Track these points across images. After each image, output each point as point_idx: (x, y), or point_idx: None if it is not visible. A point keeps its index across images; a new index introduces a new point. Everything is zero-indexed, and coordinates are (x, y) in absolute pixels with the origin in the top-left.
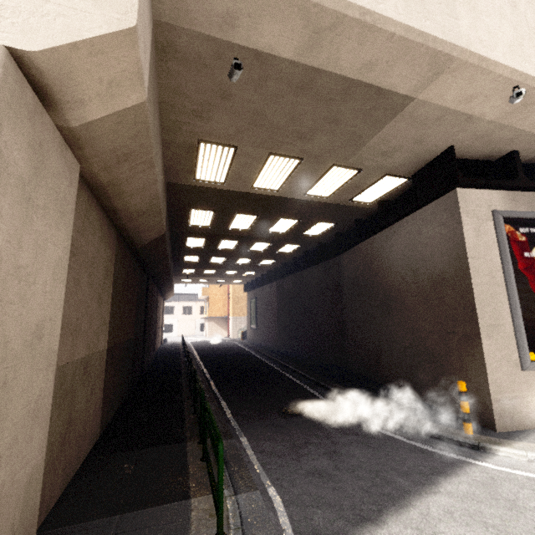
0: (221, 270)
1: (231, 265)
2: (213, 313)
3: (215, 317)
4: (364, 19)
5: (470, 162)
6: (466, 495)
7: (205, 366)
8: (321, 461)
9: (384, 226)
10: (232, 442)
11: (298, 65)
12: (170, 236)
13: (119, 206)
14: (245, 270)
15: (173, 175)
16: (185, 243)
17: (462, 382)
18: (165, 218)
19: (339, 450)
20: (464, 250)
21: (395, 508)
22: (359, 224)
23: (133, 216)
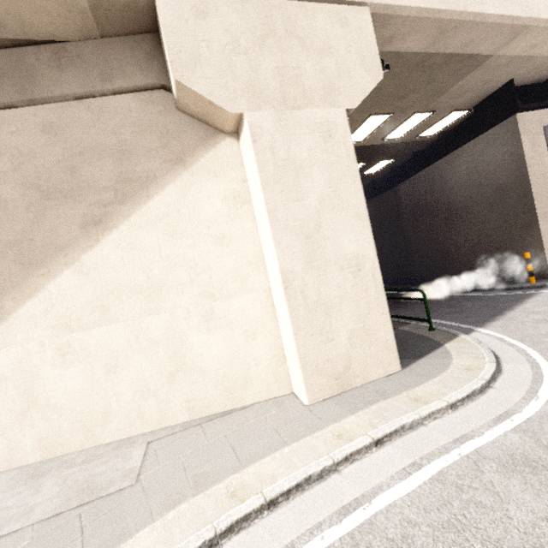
0: None
1: None
2: None
3: None
4: (475, 20)
5: (523, 88)
6: (543, 300)
7: None
8: (449, 310)
9: (446, 154)
10: None
11: (421, 54)
12: None
13: None
14: None
15: None
16: None
17: (527, 253)
18: None
19: (455, 305)
20: (523, 162)
21: (507, 311)
22: (416, 156)
23: None
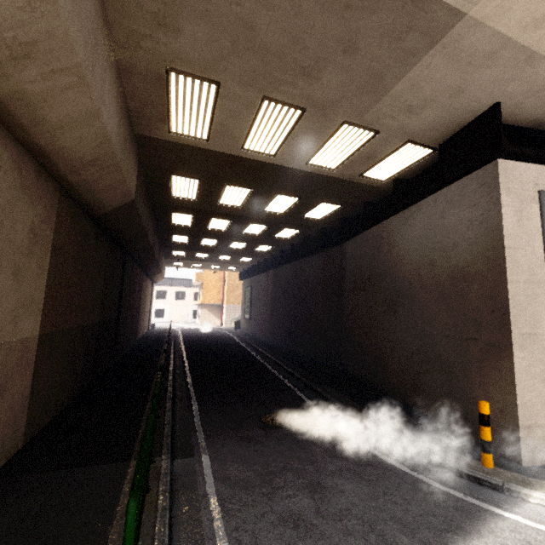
0: (215, 254)
1: (225, 249)
2: (206, 300)
3: (208, 304)
4: None
5: (515, 129)
6: None
7: (187, 357)
8: (299, 500)
9: (398, 208)
10: (191, 462)
11: None
12: (151, 209)
13: (45, 144)
14: (240, 256)
15: (142, 123)
16: (171, 219)
17: (485, 402)
18: (133, 180)
19: (325, 483)
20: (500, 238)
21: None
22: (368, 207)
23: (75, 164)
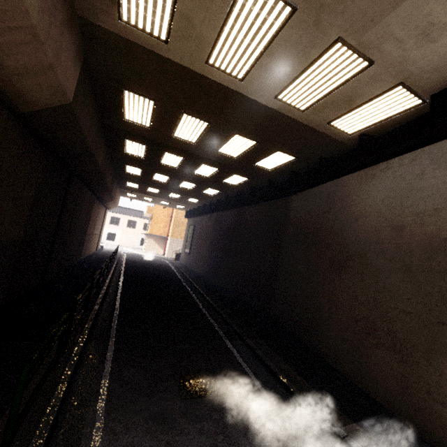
0: (165, 191)
1: (175, 187)
2: (154, 232)
3: (155, 235)
4: None
5: None
6: None
7: (123, 283)
8: None
9: (362, 165)
10: None
11: None
12: (103, 131)
13: None
14: (188, 196)
15: None
16: (124, 147)
17: None
18: (70, 77)
19: None
20: None
21: None
22: (323, 163)
23: None
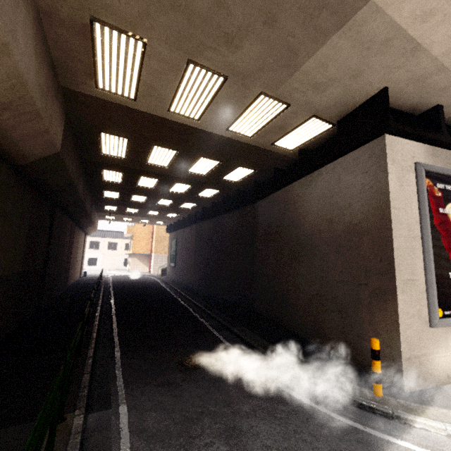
0: (144, 210)
1: (154, 205)
2: (136, 250)
3: (138, 254)
4: None
5: (396, 112)
6: None
7: (115, 302)
8: (216, 448)
9: (302, 173)
10: (107, 415)
11: None
12: (81, 164)
13: None
14: (167, 211)
15: (67, 75)
16: (101, 176)
17: (376, 339)
18: (58, 132)
19: (241, 426)
20: (387, 199)
21: None
22: (277, 172)
23: None
